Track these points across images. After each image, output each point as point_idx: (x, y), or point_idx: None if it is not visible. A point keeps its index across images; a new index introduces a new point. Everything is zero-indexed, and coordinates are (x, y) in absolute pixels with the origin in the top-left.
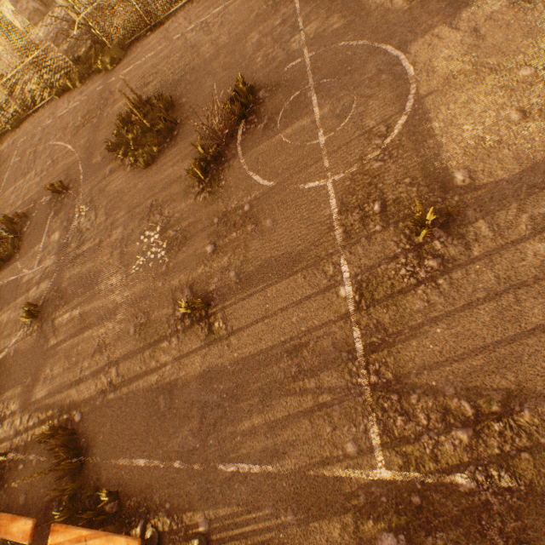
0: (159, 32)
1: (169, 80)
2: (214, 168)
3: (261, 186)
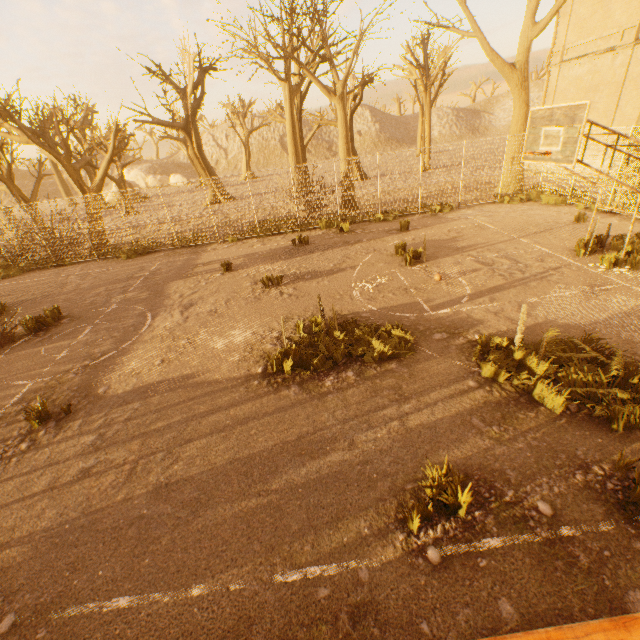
0: (59, 269)
1: (26, 297)
2: None
3: None
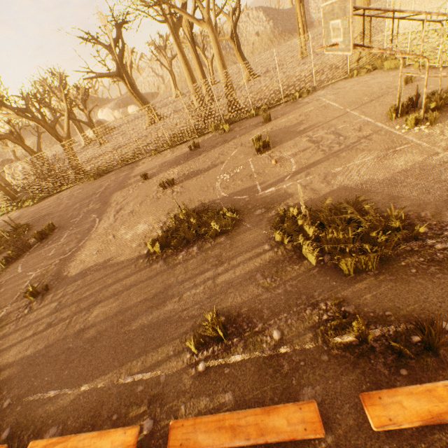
0: (59, 194)
1: (41, 217)
2: (13, 261)
3: (17, 272)
